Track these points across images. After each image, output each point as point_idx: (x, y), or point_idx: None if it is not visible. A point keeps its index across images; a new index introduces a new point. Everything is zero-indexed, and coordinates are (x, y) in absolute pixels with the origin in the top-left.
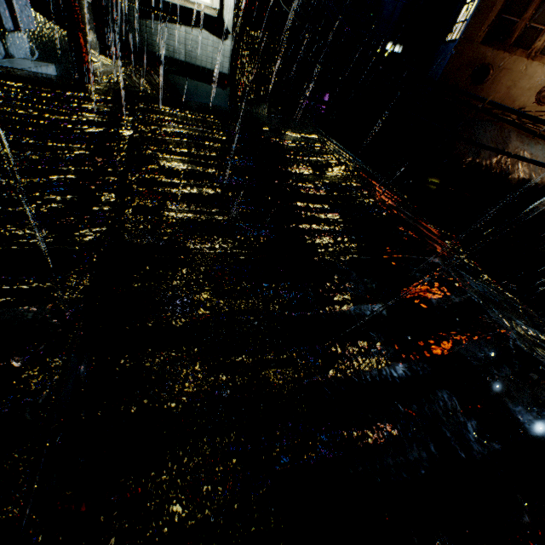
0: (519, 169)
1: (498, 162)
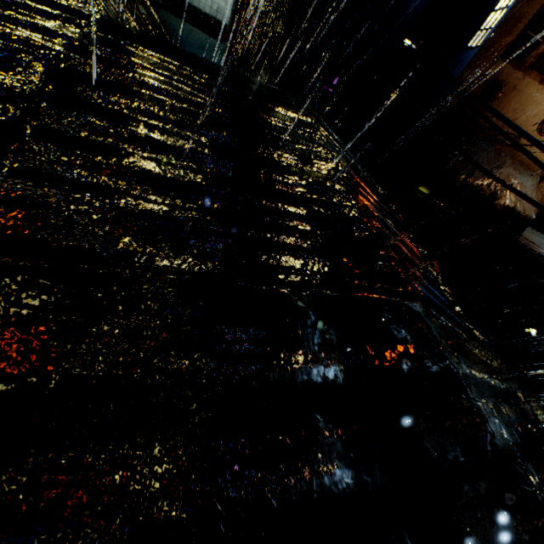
0: (506, 196)
1: (489, 185)
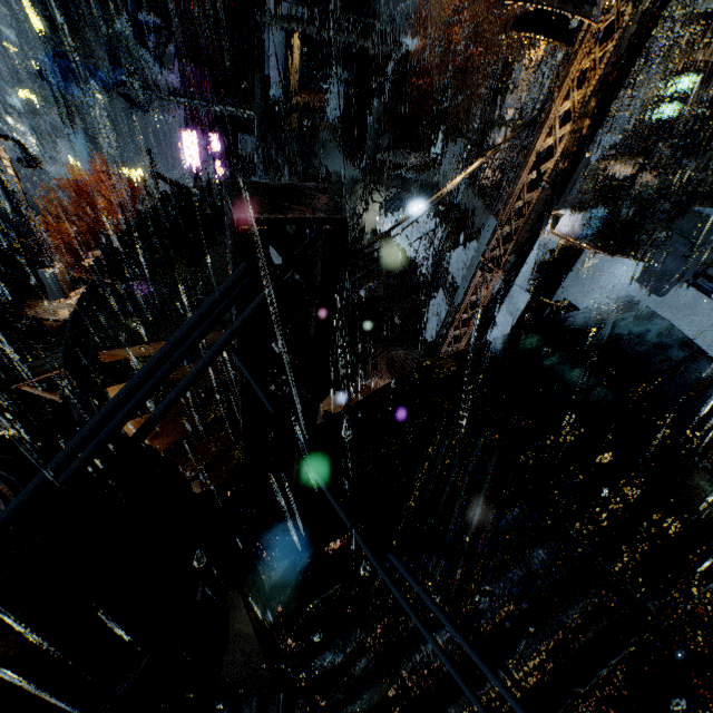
0: None
1: None
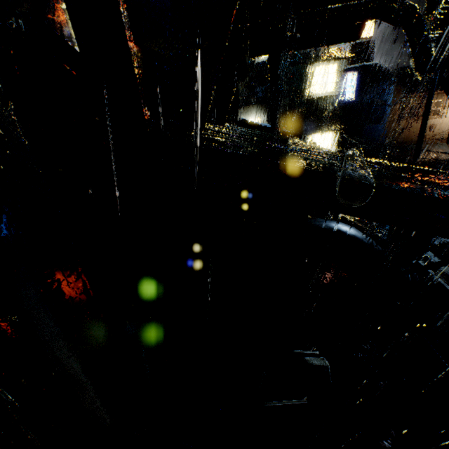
0: (441, 157)
1: (431, 157)
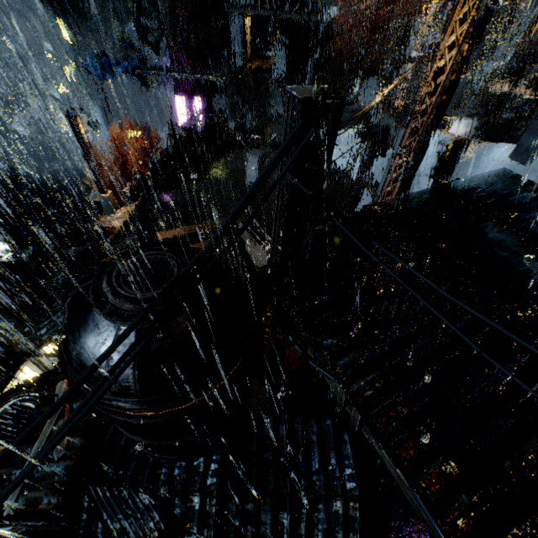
0: None
1: None
